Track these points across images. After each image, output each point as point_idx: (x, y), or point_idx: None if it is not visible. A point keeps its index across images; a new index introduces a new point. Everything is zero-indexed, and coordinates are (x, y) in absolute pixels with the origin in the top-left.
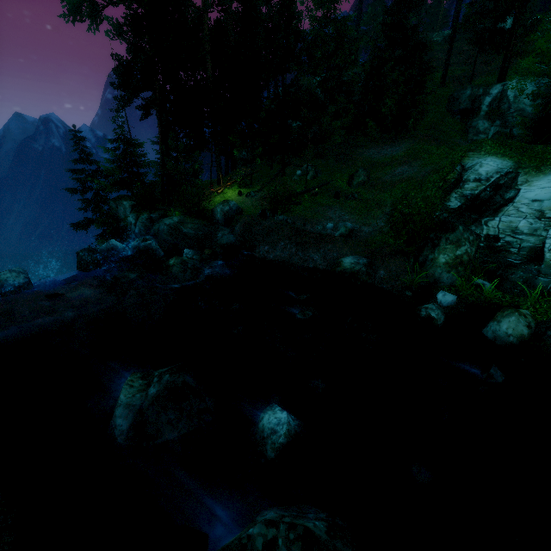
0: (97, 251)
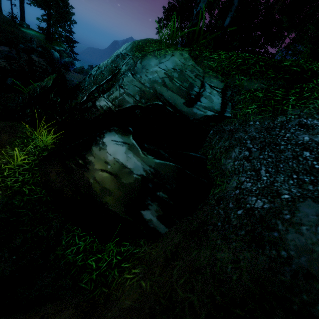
0: (92, 67)
